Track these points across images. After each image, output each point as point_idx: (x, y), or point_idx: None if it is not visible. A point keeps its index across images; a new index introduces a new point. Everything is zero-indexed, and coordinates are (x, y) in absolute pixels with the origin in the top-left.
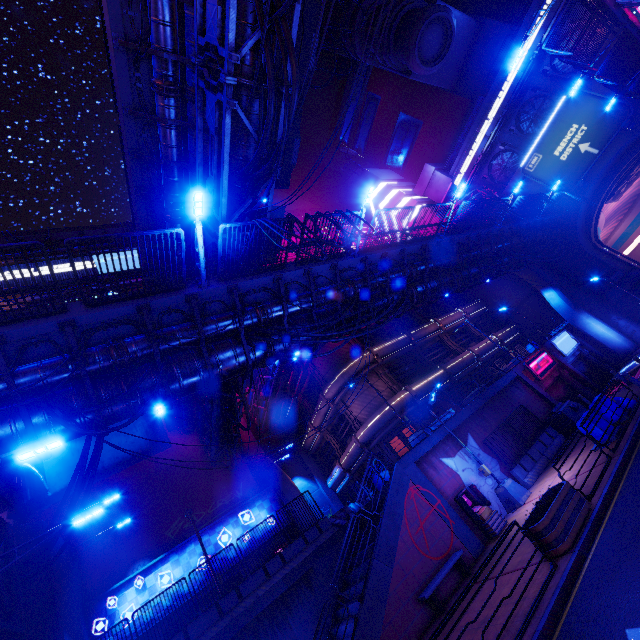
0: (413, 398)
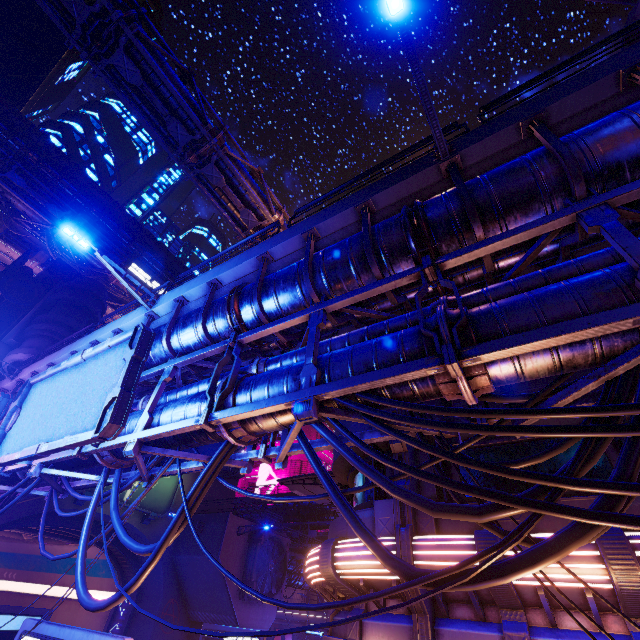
0: (306, 620)
